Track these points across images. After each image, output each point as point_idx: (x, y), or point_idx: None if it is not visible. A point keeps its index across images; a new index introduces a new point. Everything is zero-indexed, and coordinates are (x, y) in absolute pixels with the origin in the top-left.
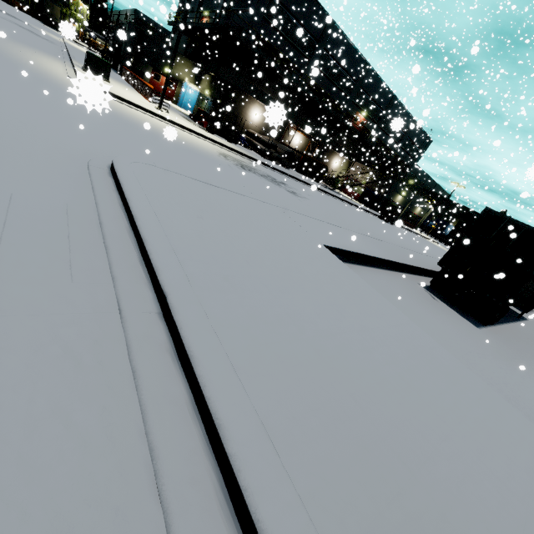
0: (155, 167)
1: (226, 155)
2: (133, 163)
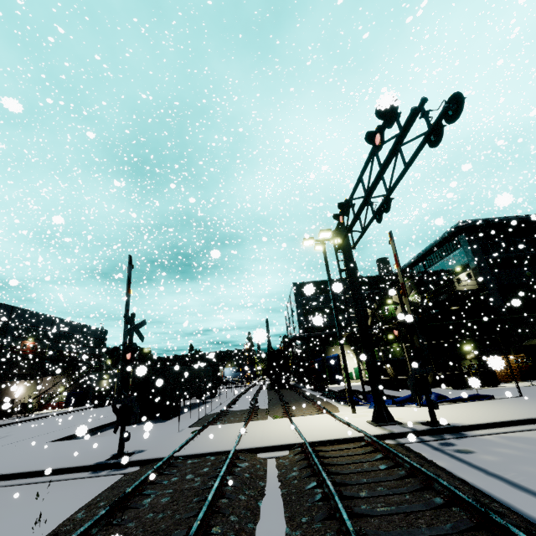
0: None
1: None
2: None
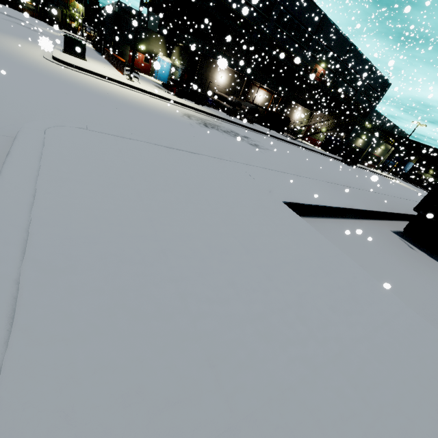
0: (86, 130)
1: (190, 115)
2: (53, 128)
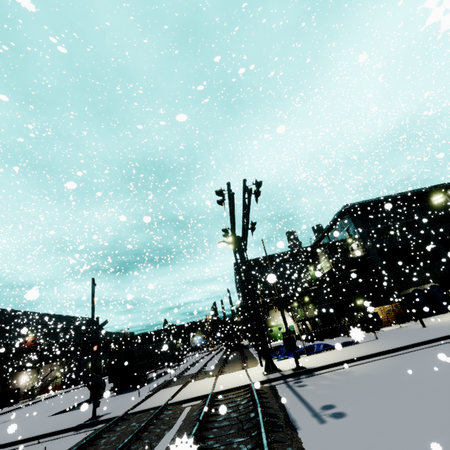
0: None
1: None
2: None
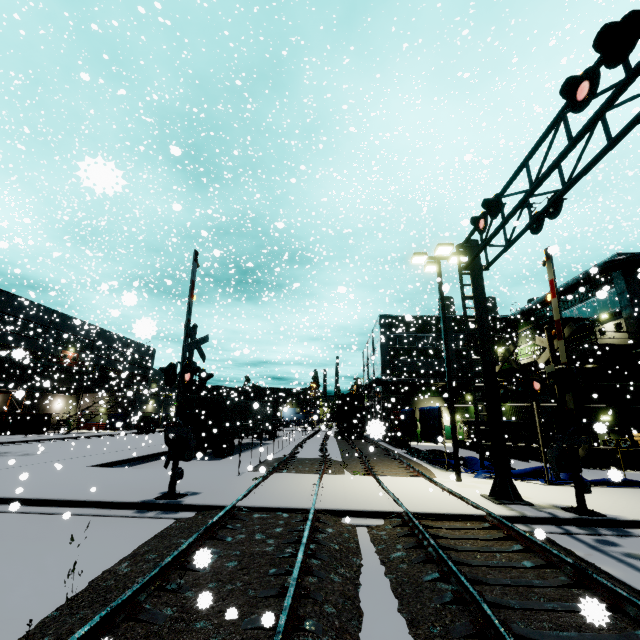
0: None
1: None
2: None
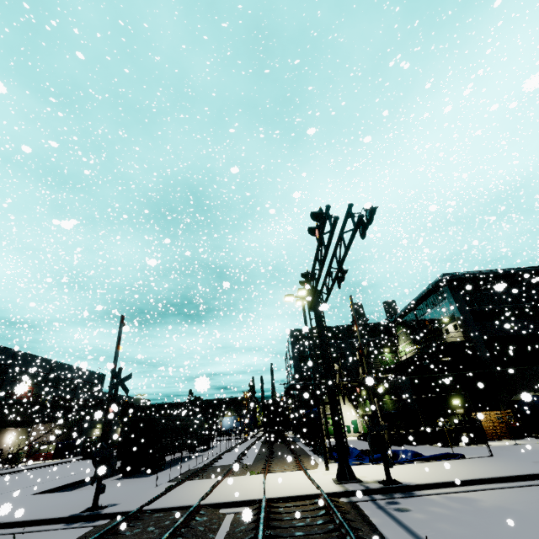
0: None
1: None
2: None
